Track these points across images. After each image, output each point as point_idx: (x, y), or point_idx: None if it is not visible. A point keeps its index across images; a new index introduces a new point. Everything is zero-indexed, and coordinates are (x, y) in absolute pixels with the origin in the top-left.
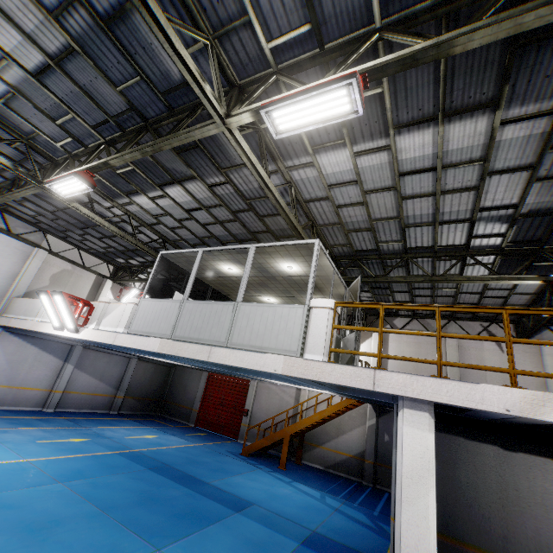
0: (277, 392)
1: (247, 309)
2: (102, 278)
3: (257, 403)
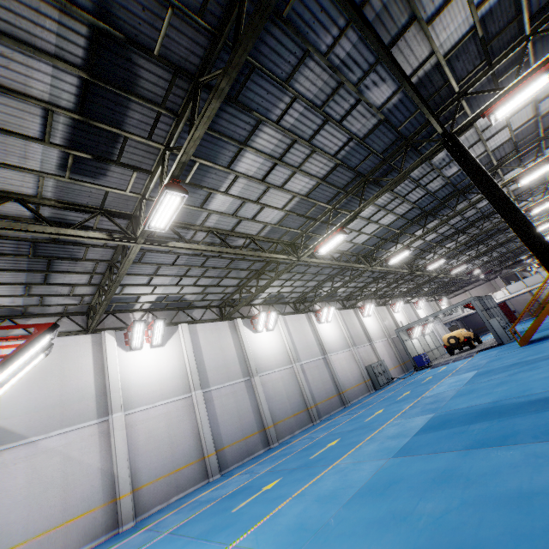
0: (520, 298)
1: (542, 273)
2: (435, 301)
3: (515, 306)
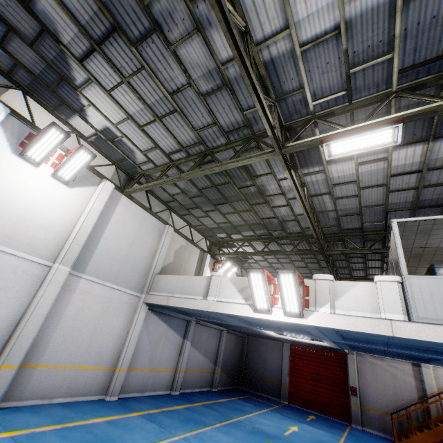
0: (386, 368)
1: None
2: (203, 253)
3: (363, 380)
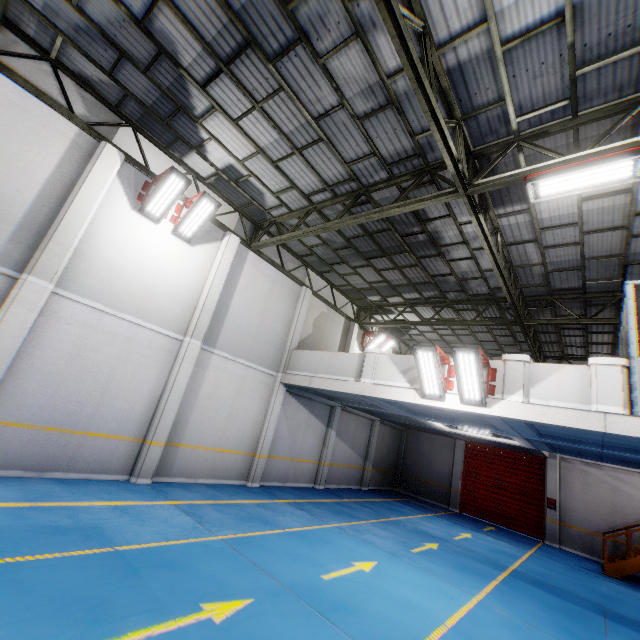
0: (603, 479)
1: None
2: (348, 322)
3: (567, 491)
